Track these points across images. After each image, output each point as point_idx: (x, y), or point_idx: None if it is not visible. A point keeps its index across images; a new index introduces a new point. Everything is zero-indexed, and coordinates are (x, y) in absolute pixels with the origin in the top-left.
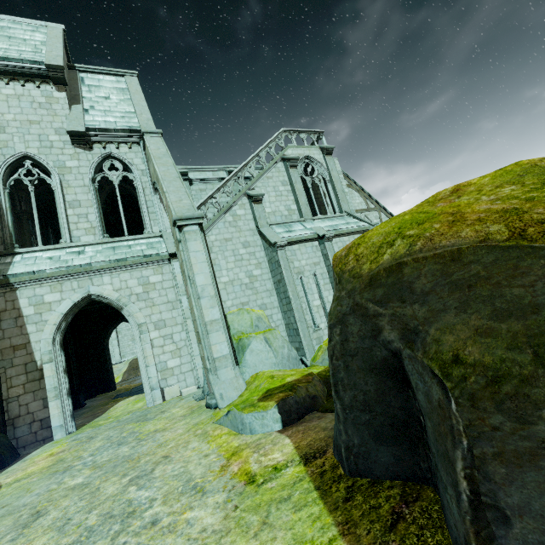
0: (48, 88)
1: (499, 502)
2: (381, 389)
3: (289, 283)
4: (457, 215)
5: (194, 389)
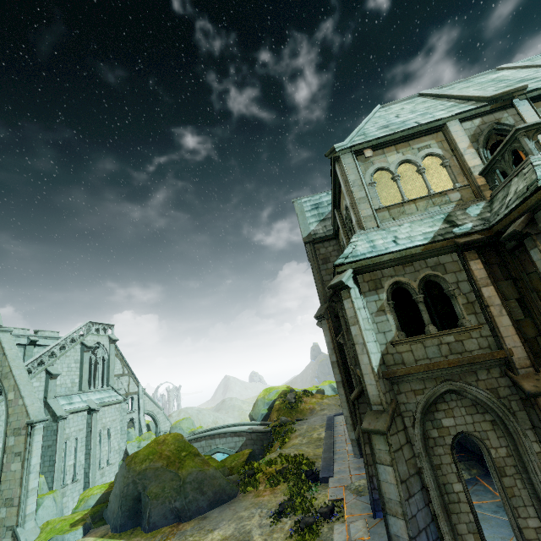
0: None
1: (152, 515)
2: (134, 504)
3: (59, 448)
4: (161, 454)
5: None
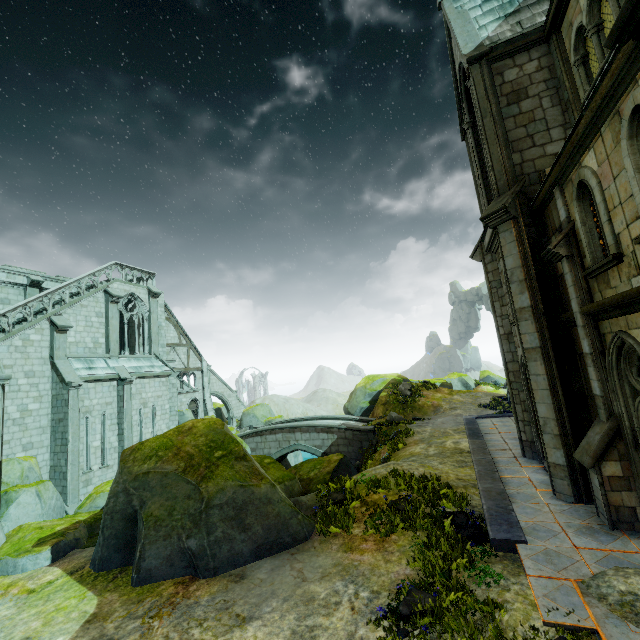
0: None
1: (145, 555)
2: (125, 527)
3: (72, 425)
4: (179, 450)
5: None
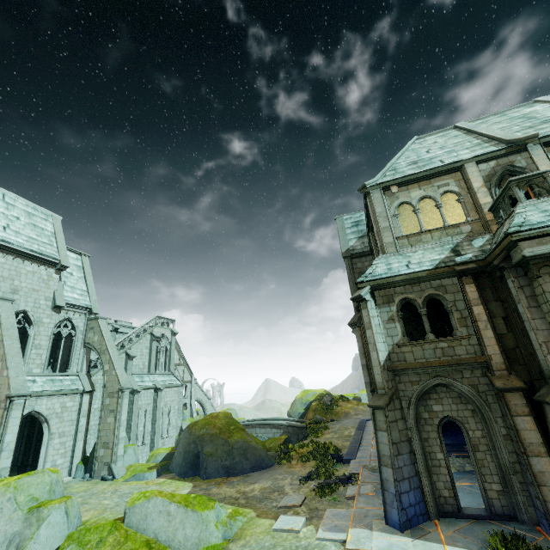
0: (52, 270)
1: (208, 467)
2: (194, 459)
3: (134, 415)
4: (215, 425)
5: (71, 478)
